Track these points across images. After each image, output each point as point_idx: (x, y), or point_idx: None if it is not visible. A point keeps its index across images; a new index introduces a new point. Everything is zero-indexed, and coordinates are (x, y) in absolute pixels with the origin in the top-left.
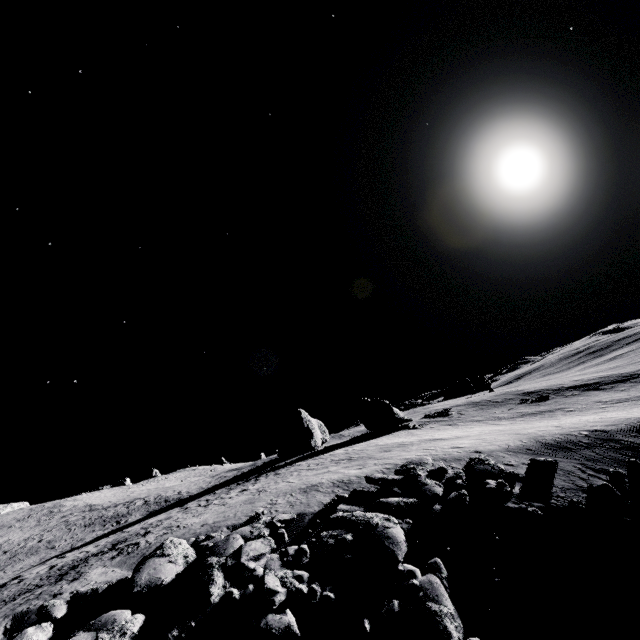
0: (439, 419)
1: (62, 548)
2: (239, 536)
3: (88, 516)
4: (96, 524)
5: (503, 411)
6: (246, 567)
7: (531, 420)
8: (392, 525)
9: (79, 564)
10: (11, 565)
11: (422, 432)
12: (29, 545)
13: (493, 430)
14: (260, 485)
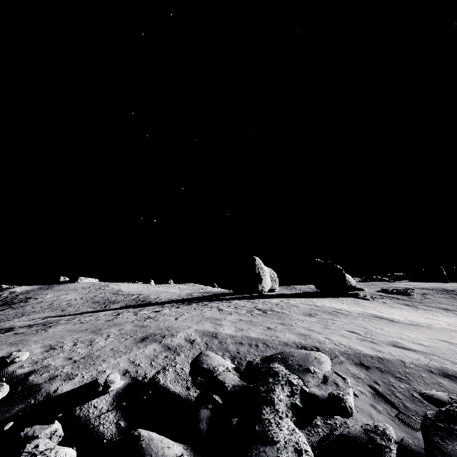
0: (396, 296)
1: (64, 312)
2: None
3: (105, 296)
4: (98, 303)
5: None
6: None
7: None
8: None
9: None
10: (36, 313)
11: (370, 304)
12: (61, 304)
13: None
14: (170, 311)
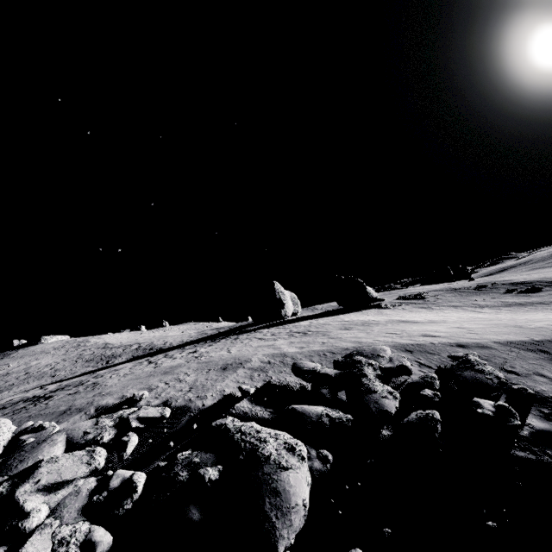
0: (413, 301)
1: (57, 378)
2: (62, 438)
3: (96, 353)
4: (94, 361)
5: (485, 299)
6: (17, 507)
7: (520, 311)
8: (293, 463)
9: (3, 408)
10: (18, 386)
11: (392, 312)
12: (43, 370)
13: (474, 317)
14: (209, 349)
